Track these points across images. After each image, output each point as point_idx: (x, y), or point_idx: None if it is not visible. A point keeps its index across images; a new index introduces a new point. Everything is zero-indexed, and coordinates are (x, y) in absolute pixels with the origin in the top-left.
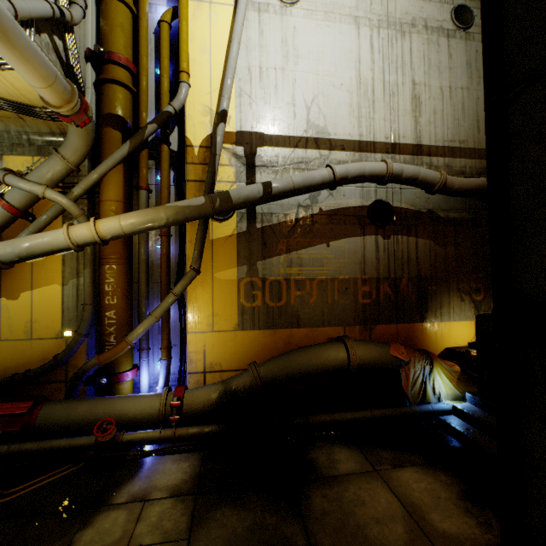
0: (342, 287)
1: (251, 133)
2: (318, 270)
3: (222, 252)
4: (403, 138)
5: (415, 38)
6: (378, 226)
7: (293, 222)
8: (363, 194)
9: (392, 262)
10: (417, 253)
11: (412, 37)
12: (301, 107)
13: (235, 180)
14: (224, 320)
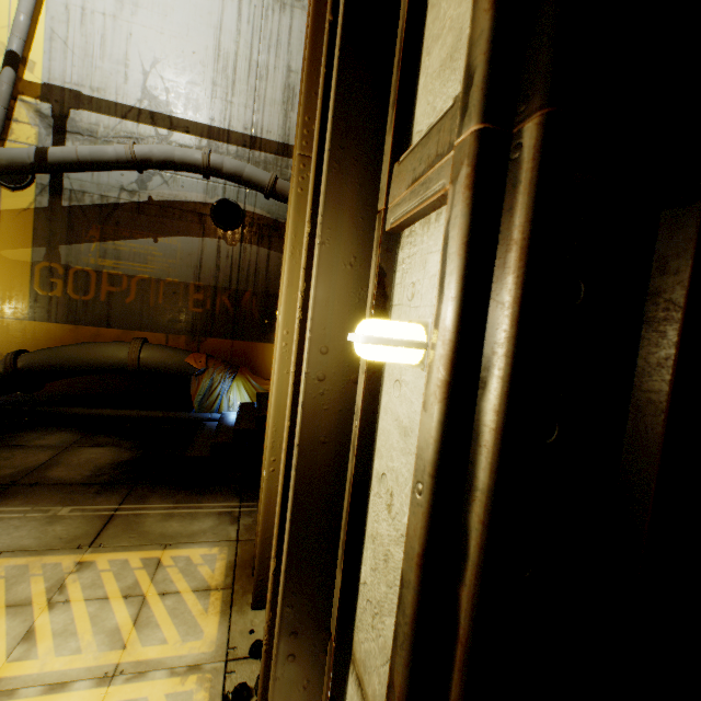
0: (170, 290)
1: (64, 89)
2: (141, 268)
3: (13, 227)
4: (267, 133)
5: (298, 15)
6: (222, 229)
7: (113, 207)
8: (207, 190)
9: (237, 272)
10: (268, 267)
11: (295, 13)
12: (136, 71)
13: (38, 144)
14: (11, 306)
